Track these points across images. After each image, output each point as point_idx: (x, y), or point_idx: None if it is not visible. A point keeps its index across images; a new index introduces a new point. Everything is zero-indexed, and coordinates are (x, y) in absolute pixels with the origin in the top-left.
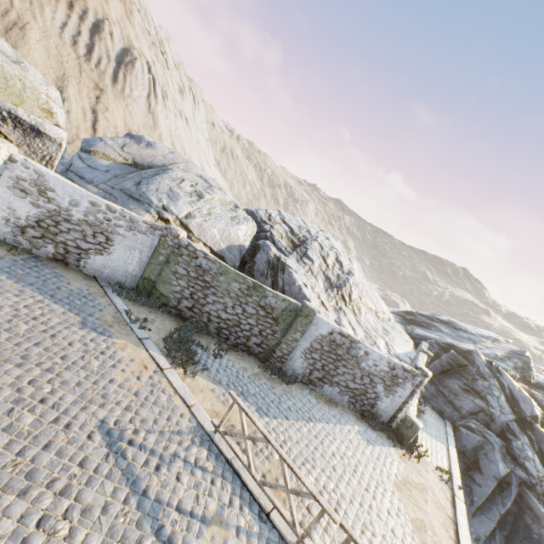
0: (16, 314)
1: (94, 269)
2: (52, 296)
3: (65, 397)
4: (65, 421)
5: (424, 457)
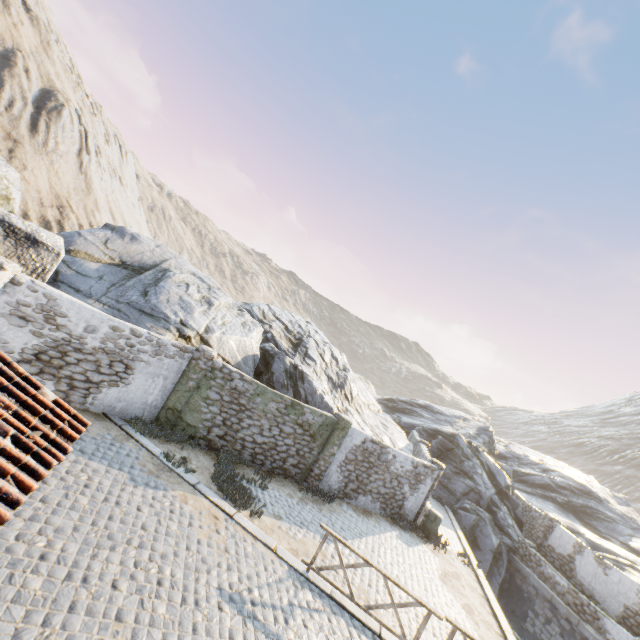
0: (66, 484)
1: (105, 404)
2: (82, 451)
3: (174, 572)
4: (191, 598)
5: (446, 547)
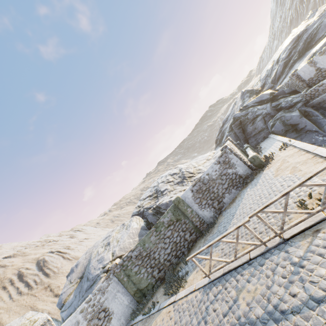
0: None
1: None
2: None
3: None
4: None
5: (274, 155)
